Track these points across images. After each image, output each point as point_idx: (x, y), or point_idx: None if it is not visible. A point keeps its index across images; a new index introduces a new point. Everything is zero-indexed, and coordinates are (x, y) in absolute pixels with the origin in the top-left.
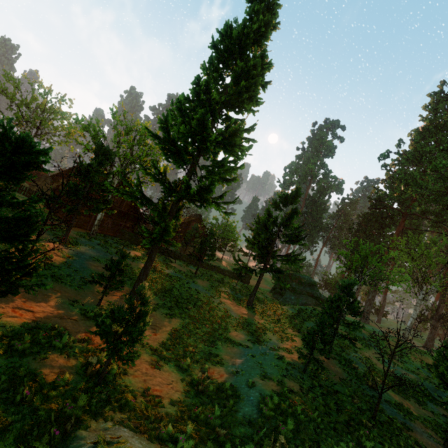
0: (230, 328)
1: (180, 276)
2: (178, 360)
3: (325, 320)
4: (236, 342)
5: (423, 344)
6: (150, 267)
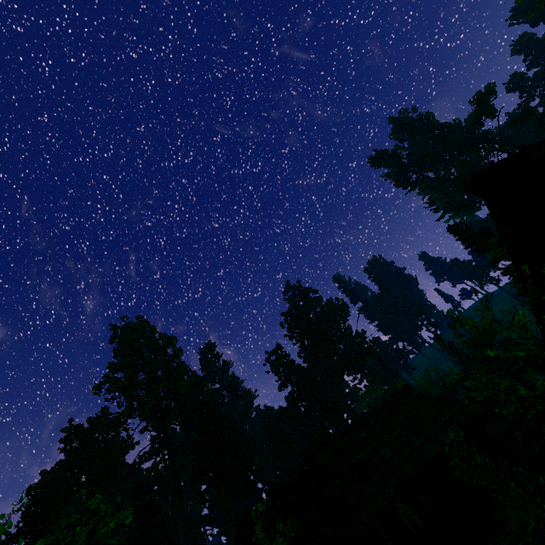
0: None
1: None
2: None
3: None
4: None
5: None
6: None
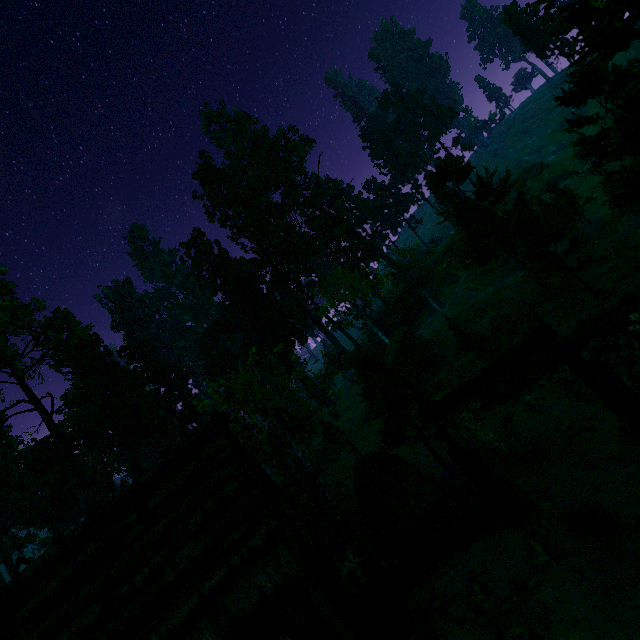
0: None
1: None
2: None
3: None
4: None
5: None
6: None
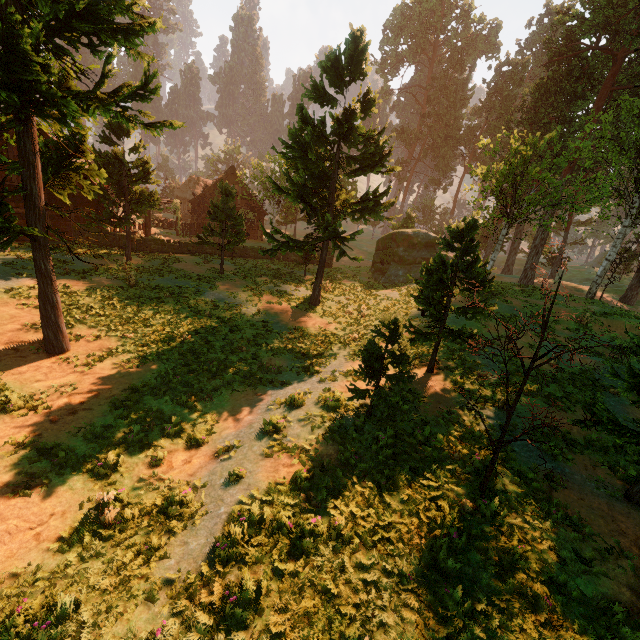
0: (265, 355)
1: (186, 283)
2: (102, 455)
3: (391, 322)
4: (263, 380)
5: (620, 296)
6: (52, 288)
